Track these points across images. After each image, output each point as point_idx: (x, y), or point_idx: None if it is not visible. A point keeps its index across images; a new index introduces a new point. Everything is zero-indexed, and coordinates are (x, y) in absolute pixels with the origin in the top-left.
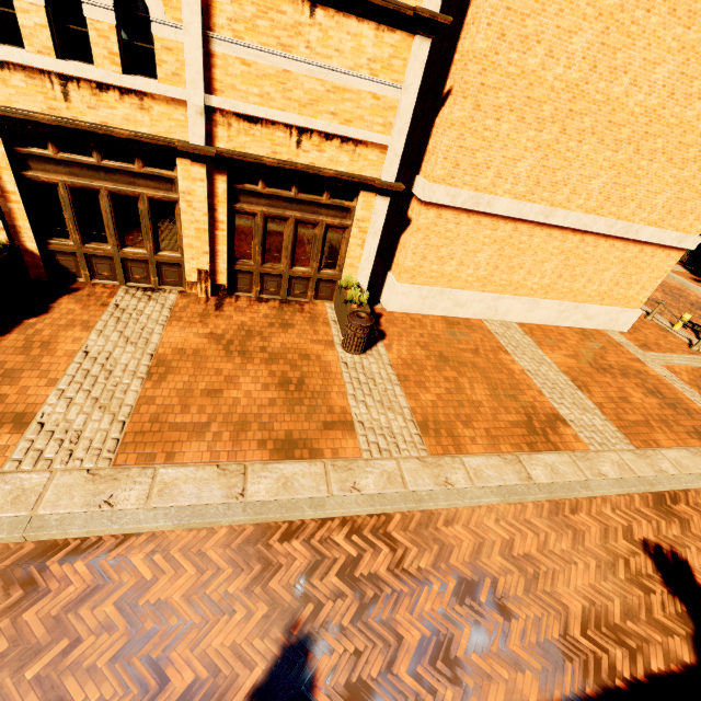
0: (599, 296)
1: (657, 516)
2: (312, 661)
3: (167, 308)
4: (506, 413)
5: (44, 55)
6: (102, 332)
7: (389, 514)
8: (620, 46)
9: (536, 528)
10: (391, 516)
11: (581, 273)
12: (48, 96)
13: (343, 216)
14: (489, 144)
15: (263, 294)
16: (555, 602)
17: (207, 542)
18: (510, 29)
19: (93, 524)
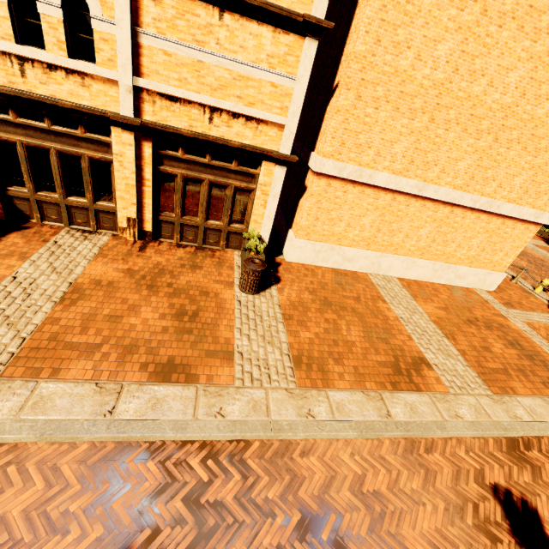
0: (468, 259)
1: (510, 461)
2: None
3: (97, 247)
4: (376, 353)
5: (6, 40)
6: (35, 262)
7: (249, 441)
8: (477, 54)
9: (389, 465)
10: (250, 443)
11: (451, 239)
12: (9, 73)
13: (249, 181)
14: (369, 128)
15: (183, 241)
16: (398, 546)
17: (65, 457)
18: (385, 36)
19: None
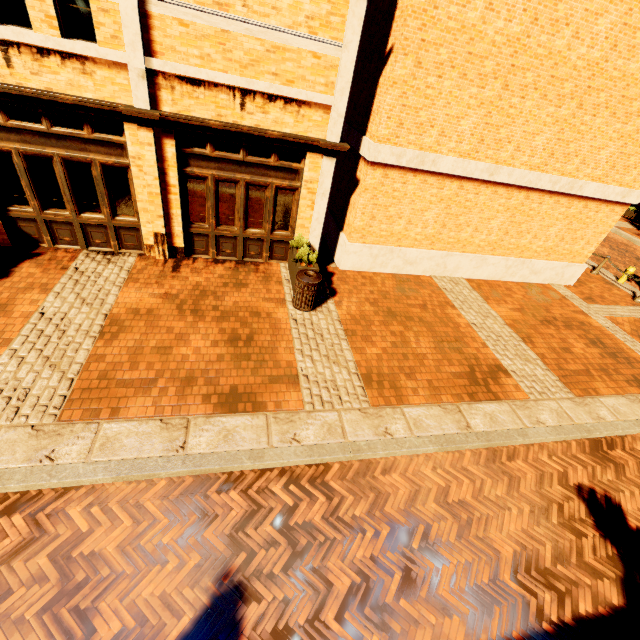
0: (545, 251)
1: (593, 461)
2: (241, 609)
3: (125, 270)
4: (449, 365)
5: None
6: (59, 294)
7: (328, 464)
8: None
9: (472, 475)
10: (330, 466)
11: (526, 229)
12: None
13: (292, 178)
14: (431, 102)
15: (220, 255)
16: (487, 548)
17: (146, 494)
18: None
19: (32, 478)
